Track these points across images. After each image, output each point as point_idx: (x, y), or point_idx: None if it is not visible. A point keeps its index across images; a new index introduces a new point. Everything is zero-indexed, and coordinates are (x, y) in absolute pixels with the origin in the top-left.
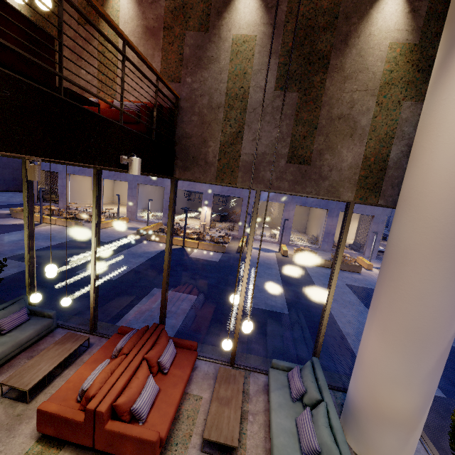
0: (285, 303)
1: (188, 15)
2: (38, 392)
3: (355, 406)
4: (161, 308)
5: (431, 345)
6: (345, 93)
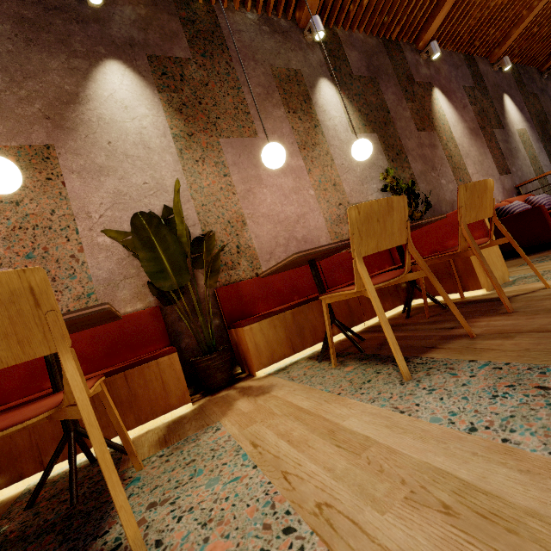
0: None
1: (488, 117)
2: None
3: None
4: None
5: None
6: None
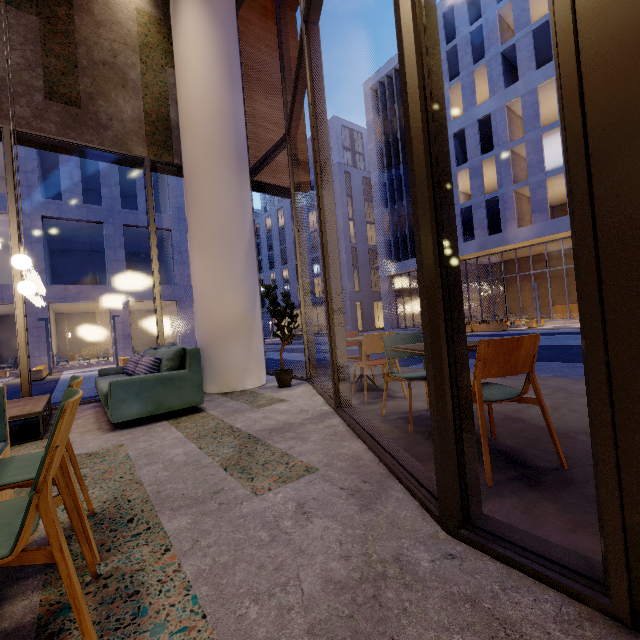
0: None
1: None
2: None
3: (204, 346)
4: None
5: (236, 243)
6: (103, 39)
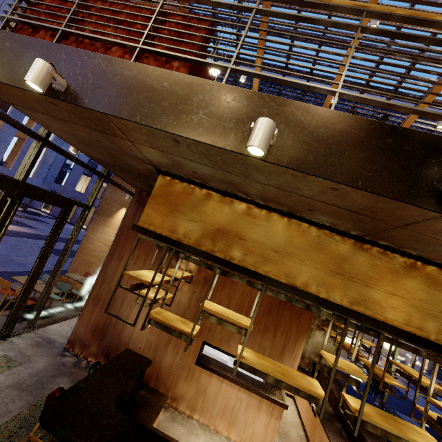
0: None
1: None
2: None
3: None
4: None
5: None
6: None
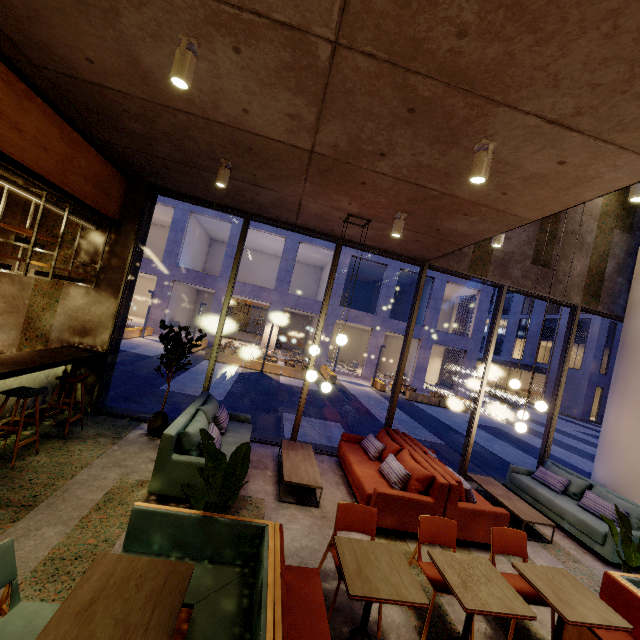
0: (433, 435)
1: None
2: (313, 498)
3: (614, 489)
4: (392, 409)
5: None
6: (577, 214)
